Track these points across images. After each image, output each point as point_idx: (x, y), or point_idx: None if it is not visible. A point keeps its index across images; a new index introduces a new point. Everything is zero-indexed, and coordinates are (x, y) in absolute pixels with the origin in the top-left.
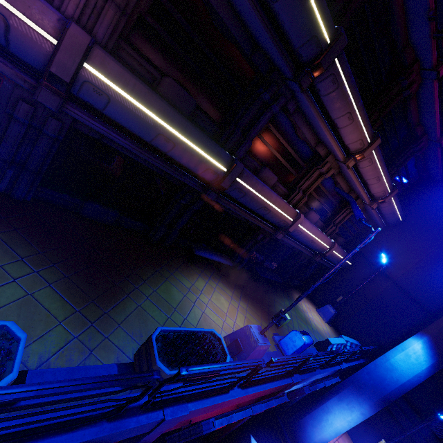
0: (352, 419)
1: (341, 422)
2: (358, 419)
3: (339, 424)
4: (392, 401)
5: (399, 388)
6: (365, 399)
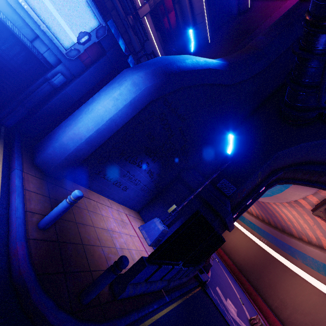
0: (120, 95)
1: (104, 102)
2: (128, 93)
3: (101, 105)
4: (175, 74)
5: (184, 62)
6: (142, 70)
